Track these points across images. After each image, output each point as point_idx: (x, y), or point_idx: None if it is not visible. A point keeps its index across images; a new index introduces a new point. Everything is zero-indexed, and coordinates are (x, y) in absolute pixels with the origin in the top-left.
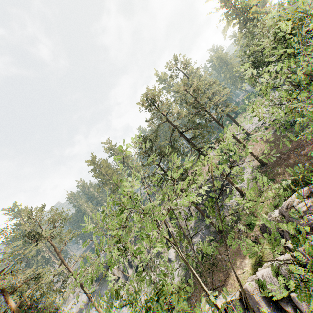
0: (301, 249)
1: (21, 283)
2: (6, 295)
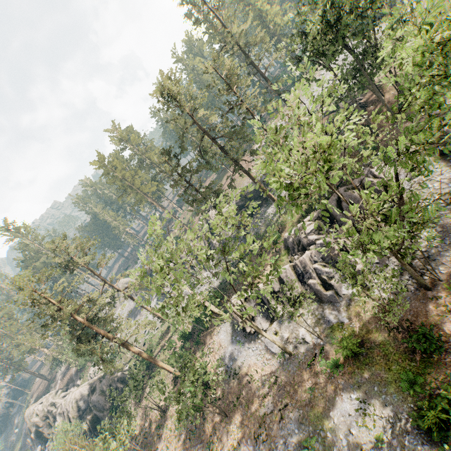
0: (298, 261)
1: (81, 304)
2: (74, 314)
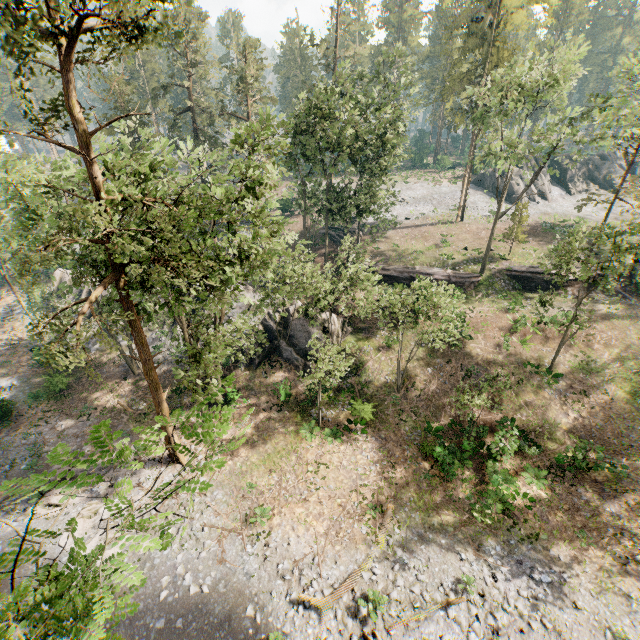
0: None
1: None
2: None
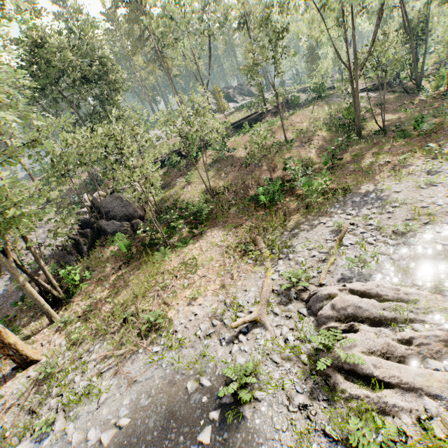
0: None
1: None
2: None
